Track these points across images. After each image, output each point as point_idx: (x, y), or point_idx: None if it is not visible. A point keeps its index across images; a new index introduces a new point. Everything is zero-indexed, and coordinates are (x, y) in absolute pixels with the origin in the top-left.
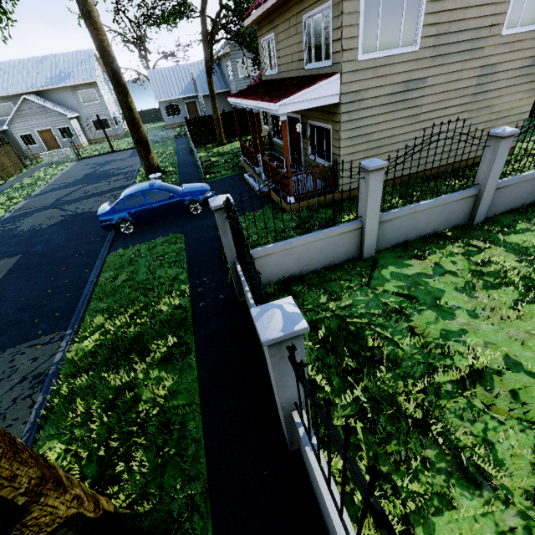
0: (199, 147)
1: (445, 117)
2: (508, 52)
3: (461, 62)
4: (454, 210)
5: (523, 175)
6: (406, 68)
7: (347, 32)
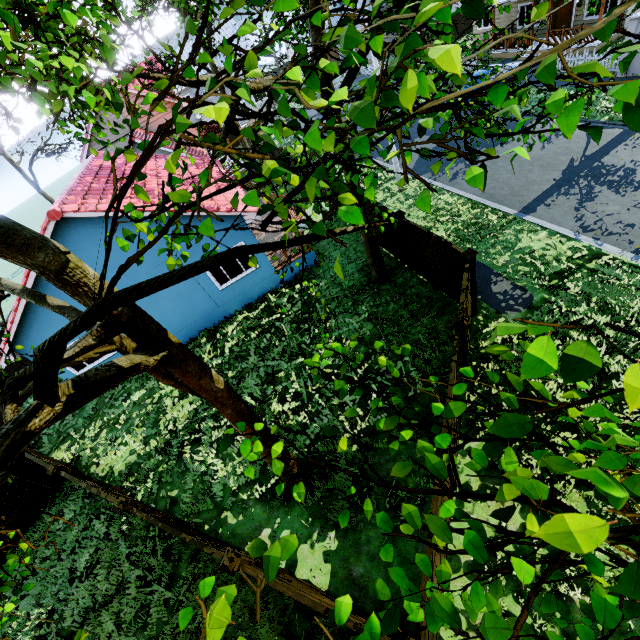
0: None
1: None
2: None
3: None
4: None
5: None
6: None
7: None
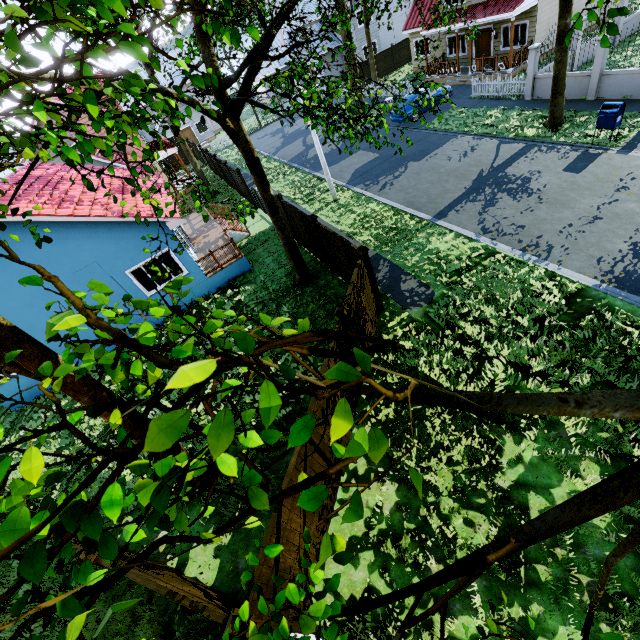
0: None
1: (582, 0)
2: None
3: None
4: None
5: (633, 15)
6: None
7: None
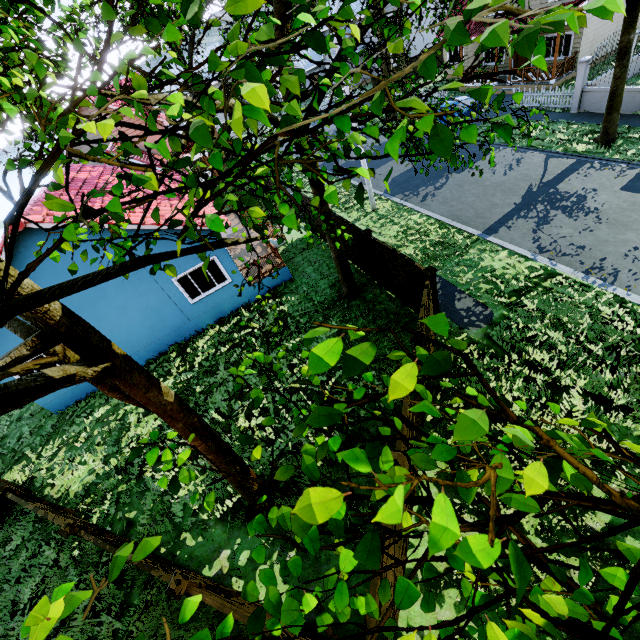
0: None
1: None
2: None
3: None
4: None
5: None
6: None
7: None
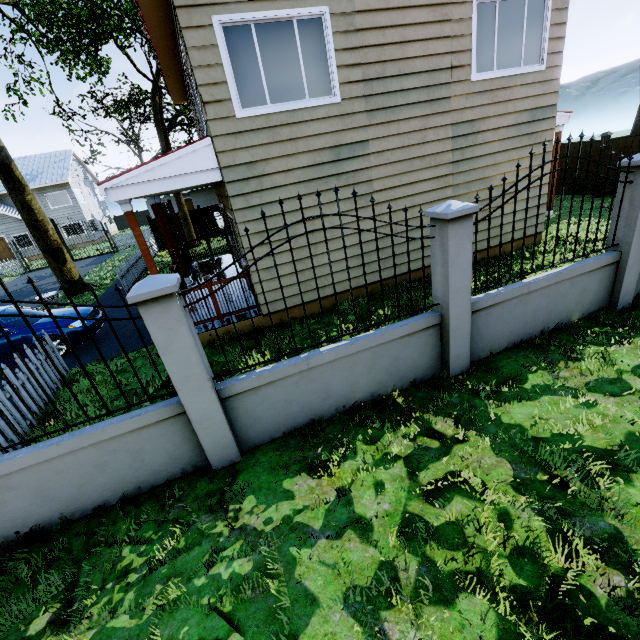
0: (165, 251)
1: (415, 196)
2: (490, 104)
3: (419, 118)
4: (401, 354)
5: (525, 282)
6: (328, 127)
7: (204, 75)
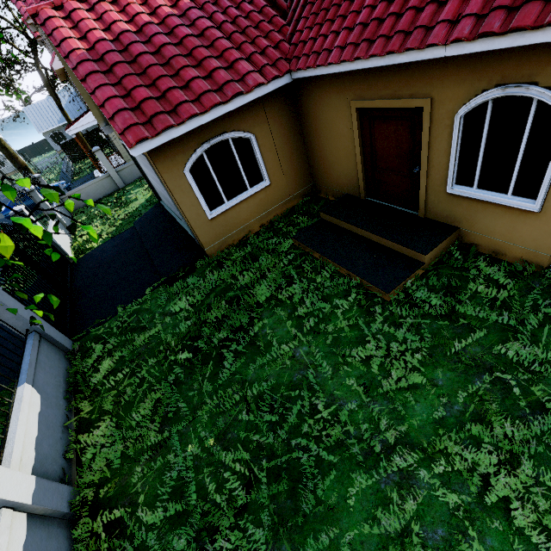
0: (77, 162)
1: None
2: None
3: None
4: None
5: None
6: None
7: None
